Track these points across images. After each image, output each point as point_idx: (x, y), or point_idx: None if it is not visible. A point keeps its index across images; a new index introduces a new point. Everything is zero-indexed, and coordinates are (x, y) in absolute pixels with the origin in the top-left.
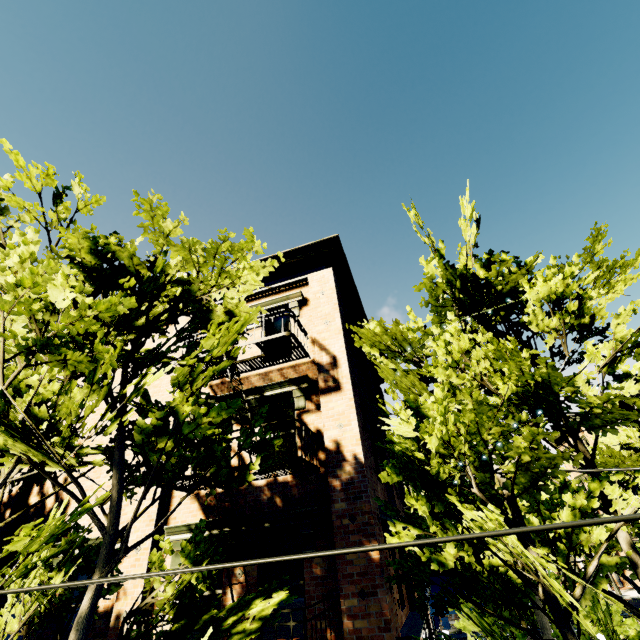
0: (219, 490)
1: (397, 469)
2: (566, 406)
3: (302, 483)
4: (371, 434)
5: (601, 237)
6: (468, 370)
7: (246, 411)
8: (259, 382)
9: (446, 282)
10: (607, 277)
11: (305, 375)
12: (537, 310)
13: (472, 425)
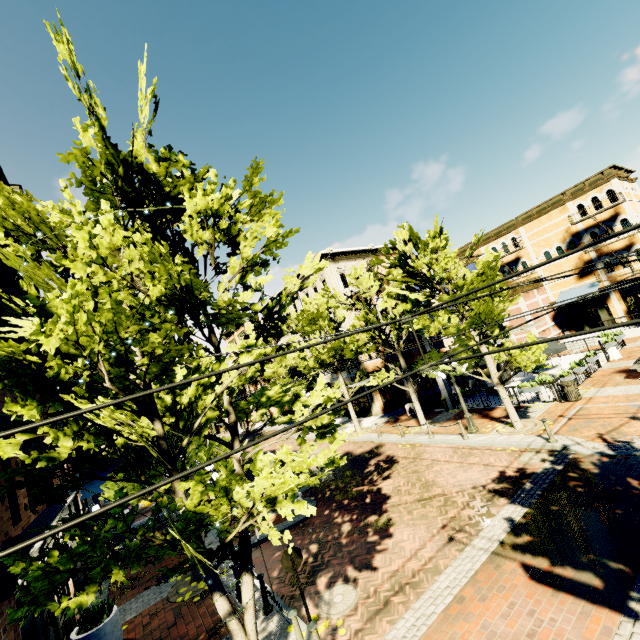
0: None
1: None
2: (204, 308)
3: None
4: (3, 337)
5: (259, 171)
6: (117, 269)
7: None
8: None
9: (106, 163)
10: (259, 208)
11: None
12: (194, 221)
13: (110, 324)
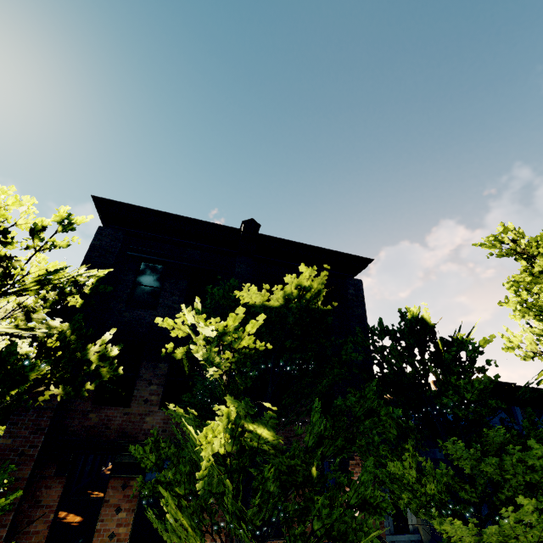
0: None
1: None
2: None
3: None
4: None
5: None
6: None
7: None
8: None
9: None
10: None
11: None
12: None
13: None
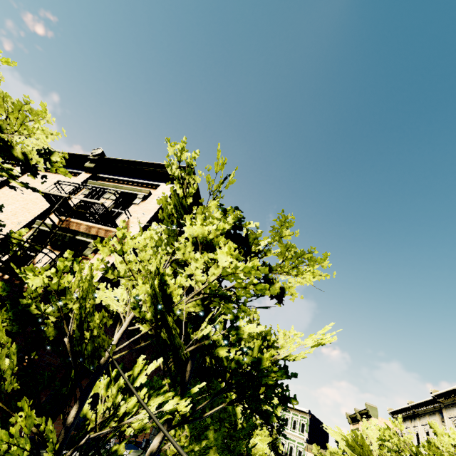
0: (5, 277)
1: (9, 288)
2: (166, 320)
3: (43, 298)
4: None
5: (289, 225)
6: (129, 262)
7: (46, 236)
8: (83, 229)
9: (174, 205)
10: (296, 262)
11: (103, 237)
12: (189, 243)
13: (85, 292)
